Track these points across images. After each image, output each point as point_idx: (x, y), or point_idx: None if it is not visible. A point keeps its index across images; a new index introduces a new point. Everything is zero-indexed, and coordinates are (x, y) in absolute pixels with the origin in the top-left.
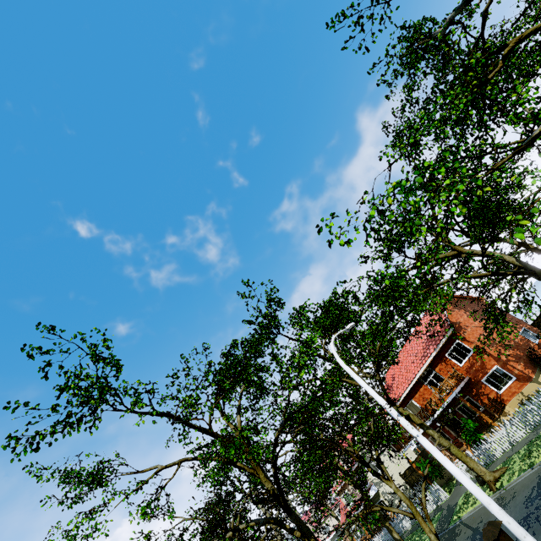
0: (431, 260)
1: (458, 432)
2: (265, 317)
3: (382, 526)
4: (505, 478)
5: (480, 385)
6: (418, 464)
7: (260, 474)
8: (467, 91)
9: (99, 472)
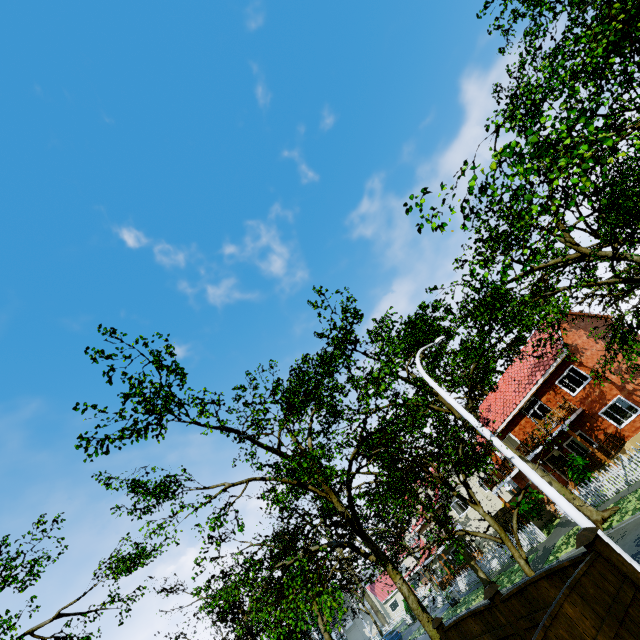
0: (545, 265)
1: (564, 471)
2: (340, 330)
3: (466, 566)
4: (616, 517)
5: (596, 418)
6: (512, 503)
7: (333, 498)
8: (609, 30)
9: (166, 486)
